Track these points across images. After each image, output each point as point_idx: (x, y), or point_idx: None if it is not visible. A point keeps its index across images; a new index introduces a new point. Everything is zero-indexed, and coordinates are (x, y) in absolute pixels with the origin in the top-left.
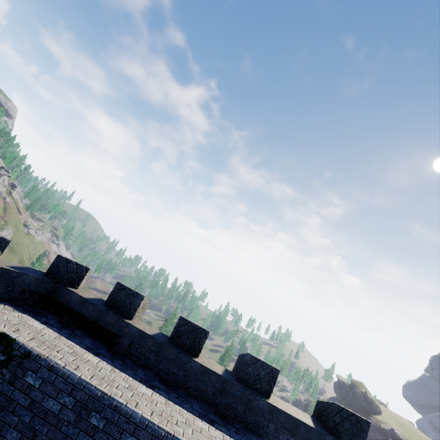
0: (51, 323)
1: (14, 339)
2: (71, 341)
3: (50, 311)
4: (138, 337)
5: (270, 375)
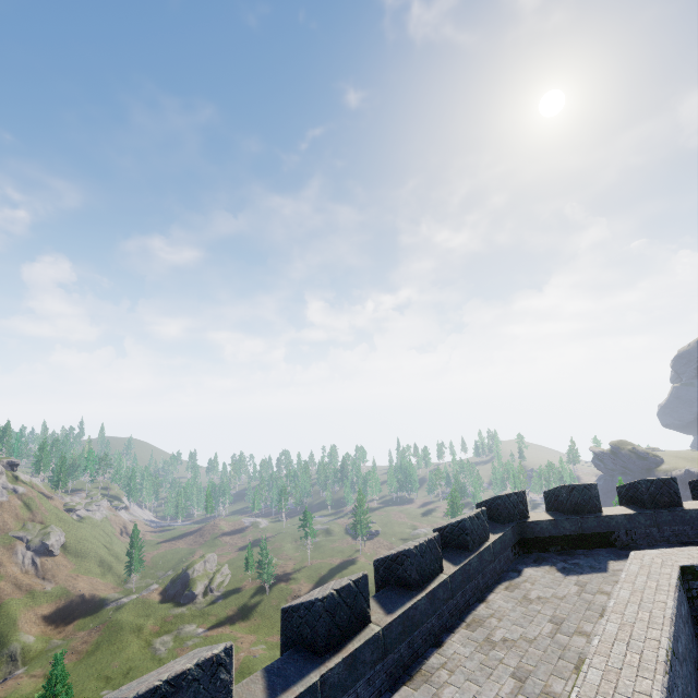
0: (561, 559)
1: (691, 565)
2: (602, 560)
3: (532, 552)
4: (628, 522)
5: None
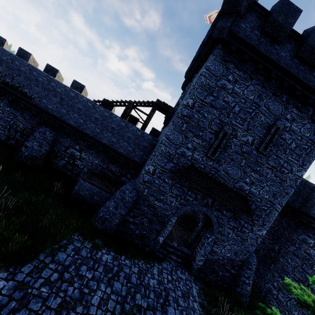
0: None
1: None
2: None
3: None
4: None
5: (81, 87)
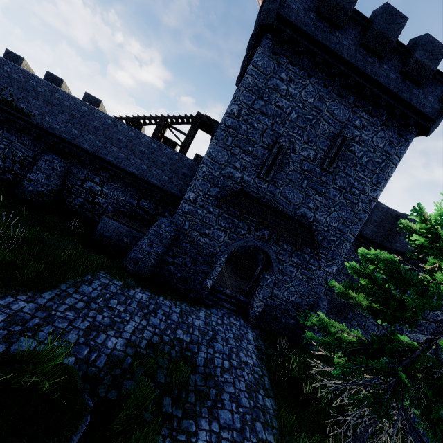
0: None
1: None
2: None
3: None
4: None
5: (97, 102)
